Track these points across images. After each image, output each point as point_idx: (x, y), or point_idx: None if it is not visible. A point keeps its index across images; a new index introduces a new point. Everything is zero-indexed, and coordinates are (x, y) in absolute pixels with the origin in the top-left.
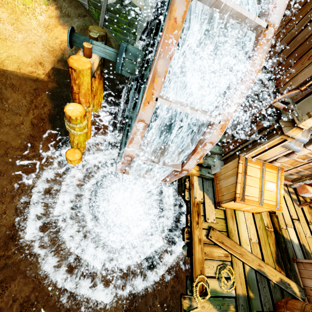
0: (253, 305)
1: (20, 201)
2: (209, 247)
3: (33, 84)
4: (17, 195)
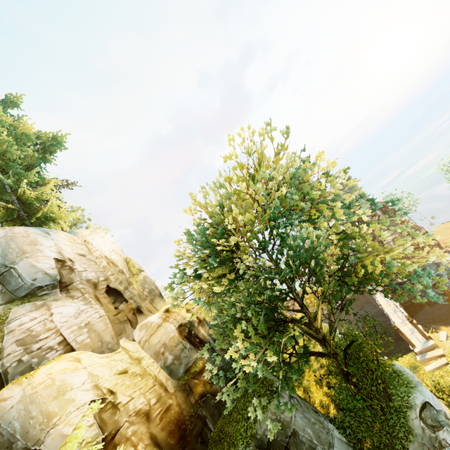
0: None
1: None
2: None
3: None
4: None
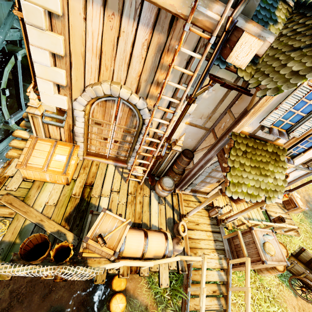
0: (14, 248)
1: None
2: None
3: None
4: None
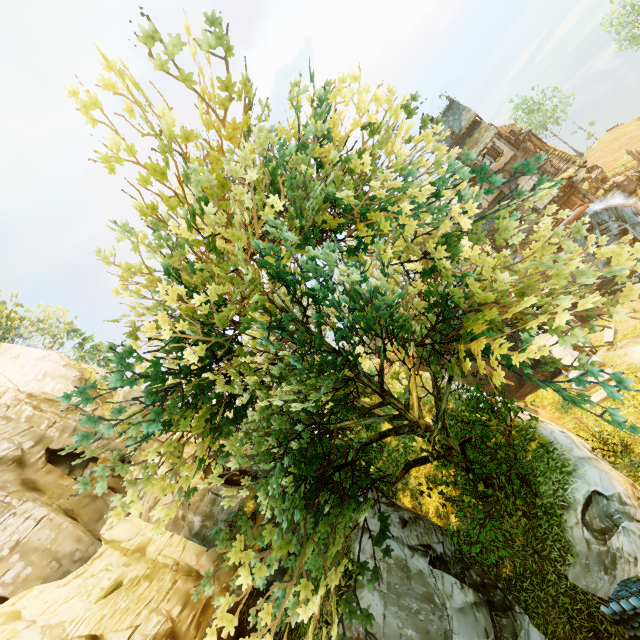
0: None
1: None
2: None
3: None
4: None
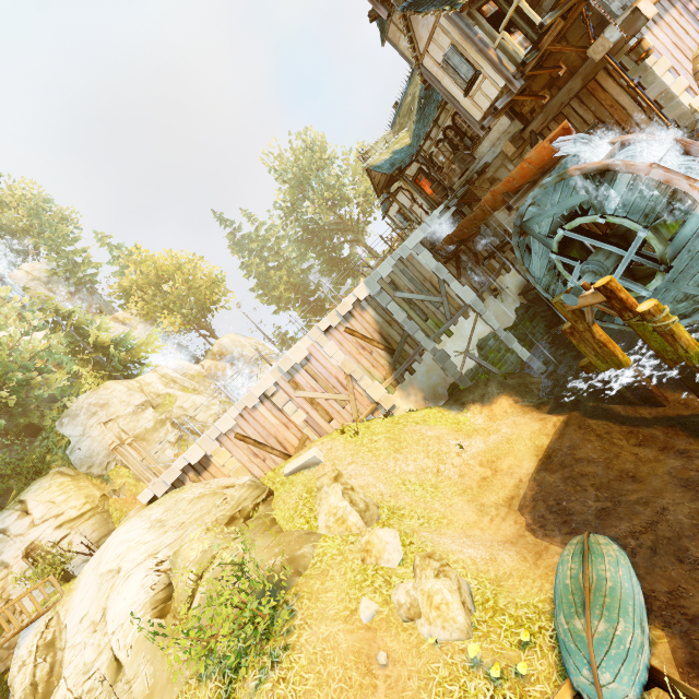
0: None
1: None
2: None
3: (571, 428)
4: None
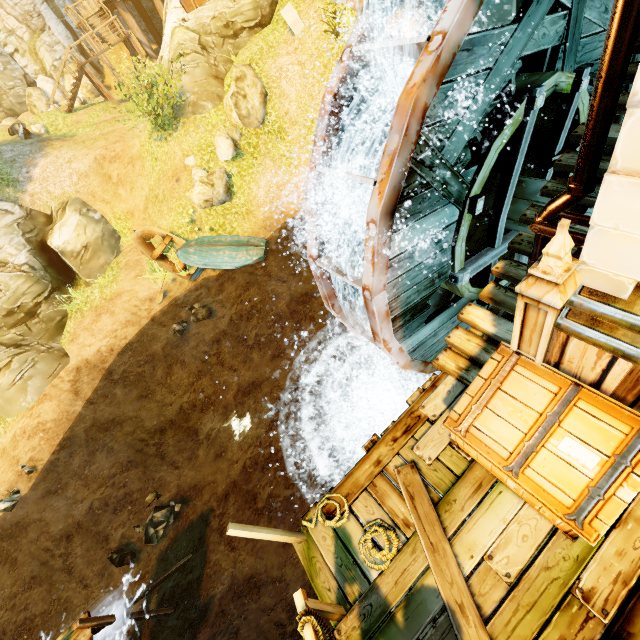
0: (388, 630)
1: (317, 357)
2: (388, 486)
3: None
4: (318, 350)
